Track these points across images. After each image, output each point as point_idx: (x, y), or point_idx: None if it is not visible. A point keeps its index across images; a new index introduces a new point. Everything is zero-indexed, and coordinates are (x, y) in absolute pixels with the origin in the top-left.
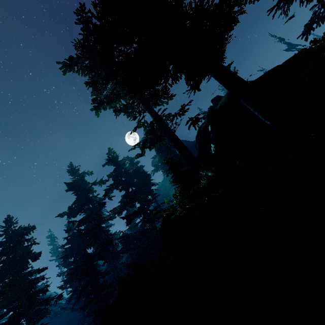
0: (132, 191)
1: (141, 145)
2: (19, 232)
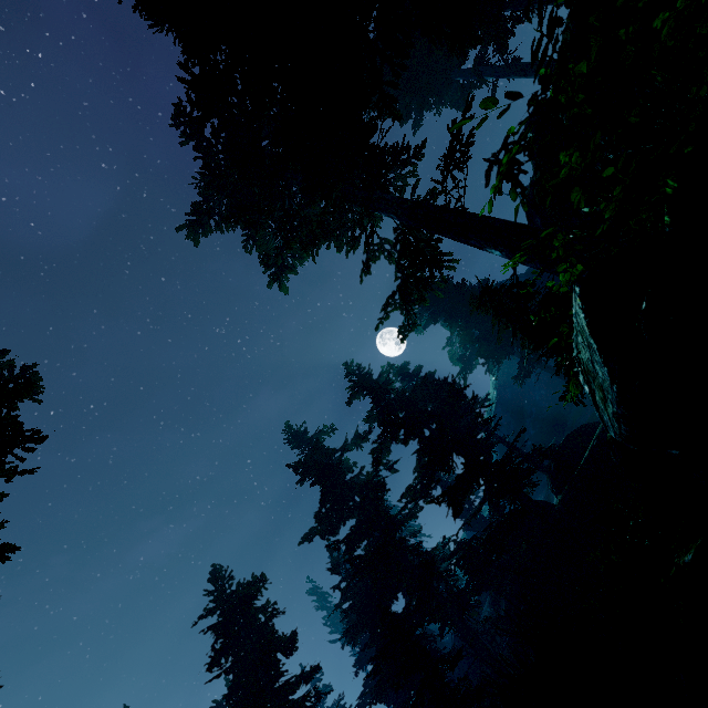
0: (433, 434)
1: (400, 303)
2: (240, 596)
